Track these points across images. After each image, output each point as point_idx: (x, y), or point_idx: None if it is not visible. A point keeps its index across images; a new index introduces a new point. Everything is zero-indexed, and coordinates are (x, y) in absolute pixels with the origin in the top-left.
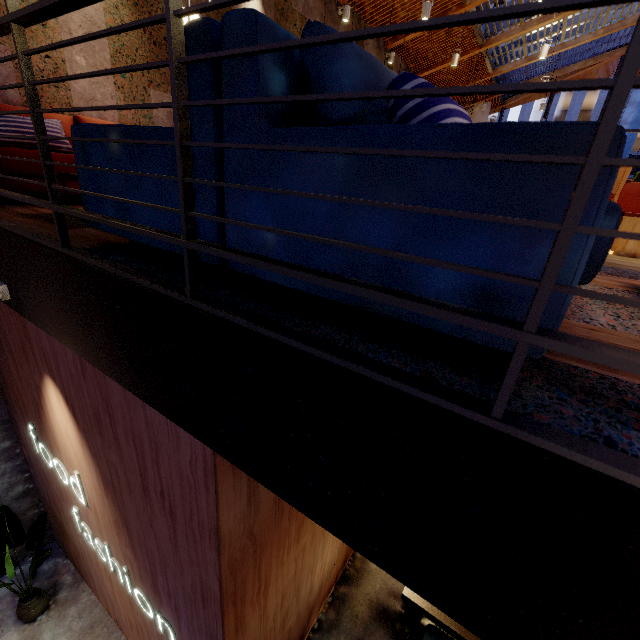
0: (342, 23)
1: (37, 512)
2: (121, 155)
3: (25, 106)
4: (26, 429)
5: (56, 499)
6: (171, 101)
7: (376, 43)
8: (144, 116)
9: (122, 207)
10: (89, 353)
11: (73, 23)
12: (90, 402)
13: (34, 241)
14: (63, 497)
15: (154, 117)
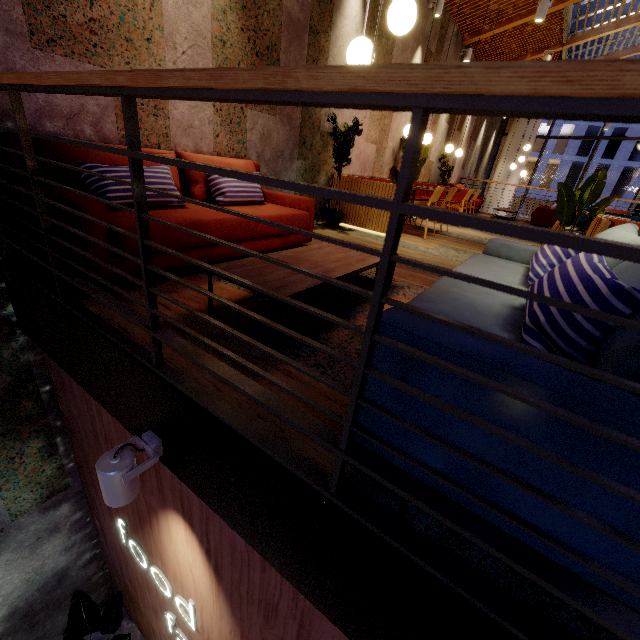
0: (430, 17)
1: (101, 574)
2: (528, 427)
3: (121, 142)
4: (108, 513)
5: (136, 583)
6: (265, 121)
7: (455, 38)
8: (238, 141)
9: (475, 475)
10: (338, 617)
11: (178, 35)
12: (261, 588)
13: (263, 452)
14: (150, 591)
15: (247, 141)
